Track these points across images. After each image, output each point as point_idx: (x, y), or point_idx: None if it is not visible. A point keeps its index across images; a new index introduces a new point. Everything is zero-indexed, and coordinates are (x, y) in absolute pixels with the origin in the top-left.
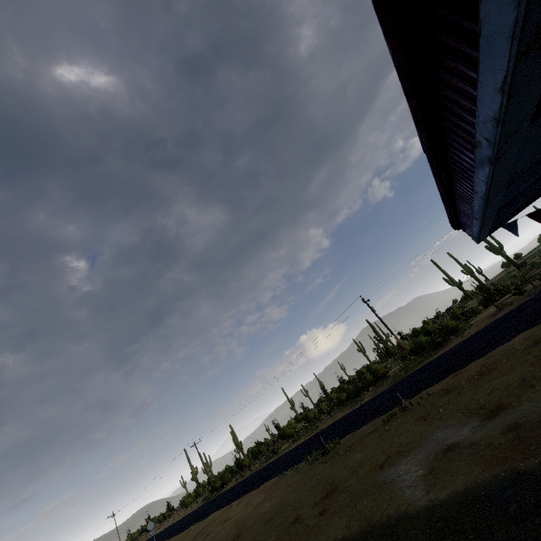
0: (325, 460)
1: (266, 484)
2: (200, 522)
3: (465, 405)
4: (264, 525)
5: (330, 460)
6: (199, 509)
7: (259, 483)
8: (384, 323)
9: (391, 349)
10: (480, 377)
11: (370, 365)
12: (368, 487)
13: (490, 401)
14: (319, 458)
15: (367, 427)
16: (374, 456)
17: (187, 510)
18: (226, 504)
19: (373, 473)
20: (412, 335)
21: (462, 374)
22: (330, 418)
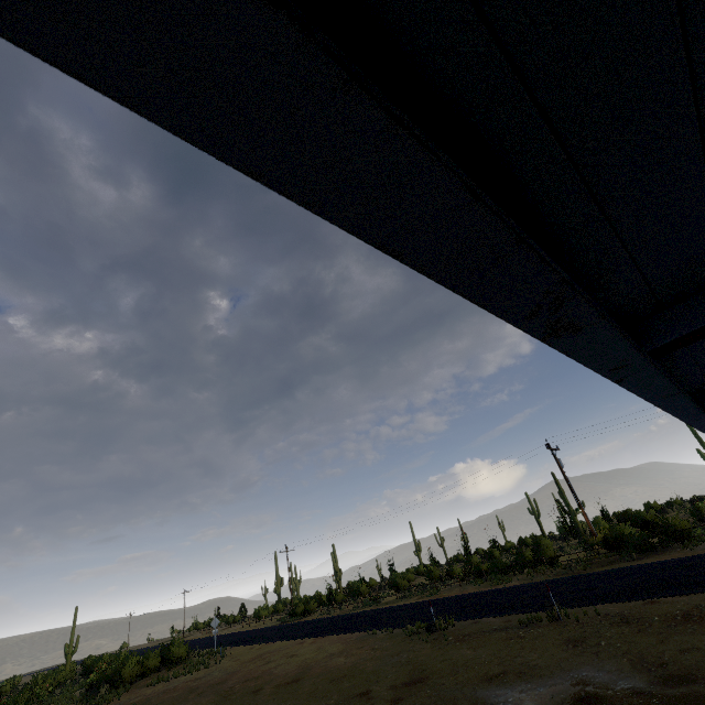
0: (428, 638)
1: (350, 635)
2: (266, 644)
3: (640, 651)
4: (328, 681)
5: (434, 641)
6: (271, 628)
7: (343, 630)
8: (571, 487)
9: (580, 526)
10: (684, 621)
11: (539, 538)
12: (462, 697)
13: (679, 661)
14: (422, 633)
15: (497, 620)
16: (486, 662)
17: (259, 624)
18: (299, 636)
19: (475, 683)
20: (619, 517)
21: (660, 606)
22: (459, 587)
